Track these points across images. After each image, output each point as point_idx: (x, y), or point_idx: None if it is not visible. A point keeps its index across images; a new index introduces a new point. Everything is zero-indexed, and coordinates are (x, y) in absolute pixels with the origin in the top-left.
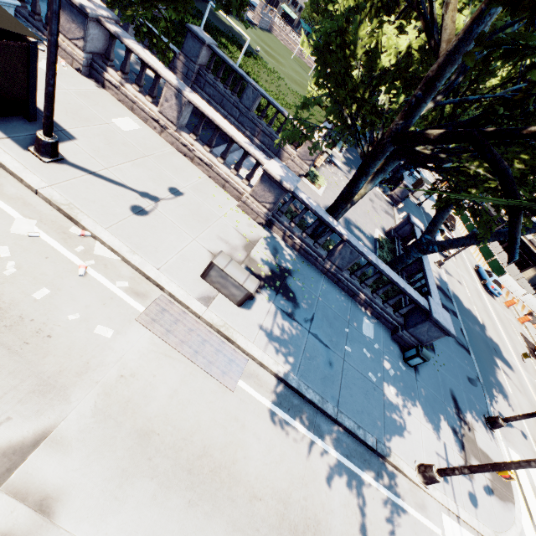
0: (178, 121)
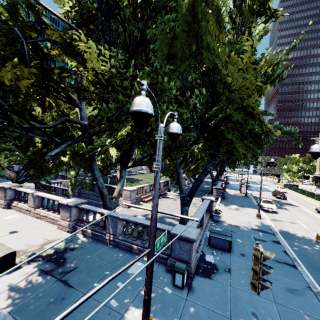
0: (34, 205)
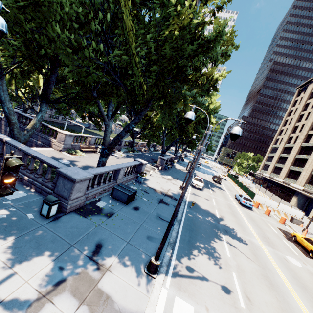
0: None
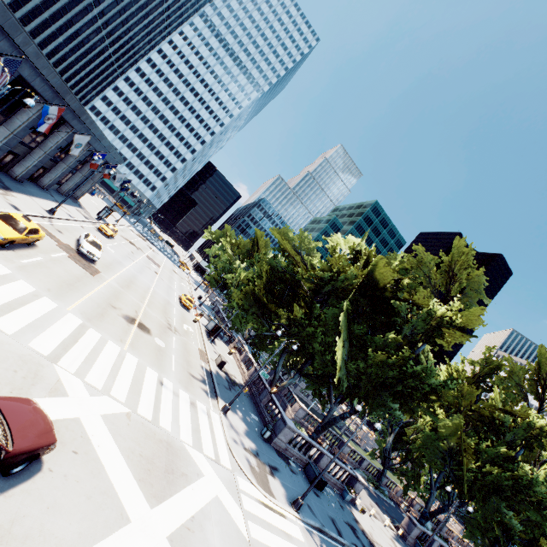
0: (243, 359)
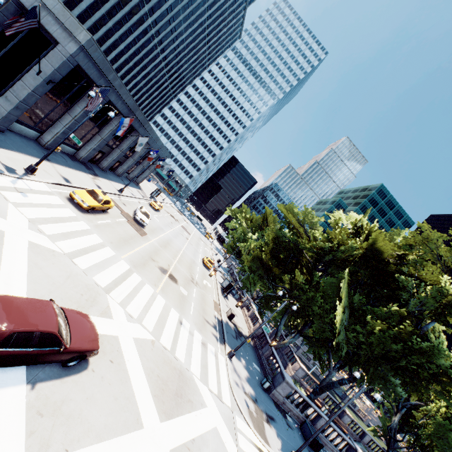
0: (250, 315)
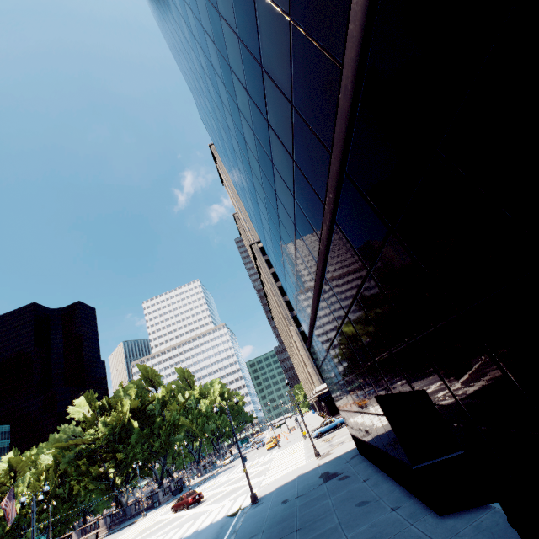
0: (78, 537)
